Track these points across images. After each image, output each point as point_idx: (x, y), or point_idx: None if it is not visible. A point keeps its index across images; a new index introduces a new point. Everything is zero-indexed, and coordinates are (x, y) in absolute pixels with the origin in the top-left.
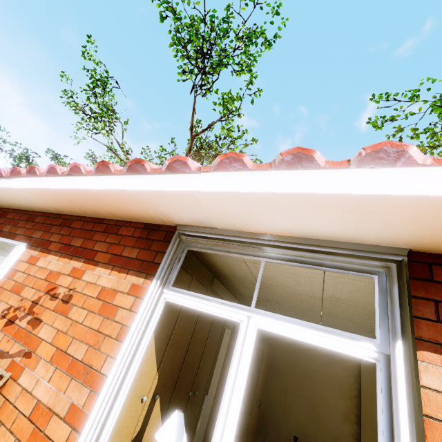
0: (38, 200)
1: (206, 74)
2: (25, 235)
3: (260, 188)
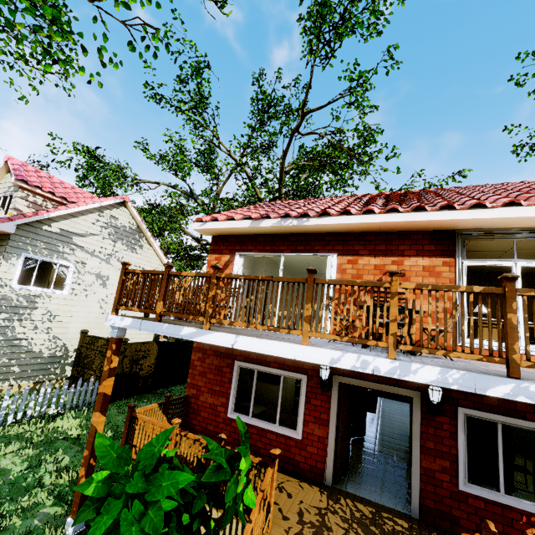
0: (342, 228)
1: (330, 46)
2: (327, 249)
3: (532, 214)
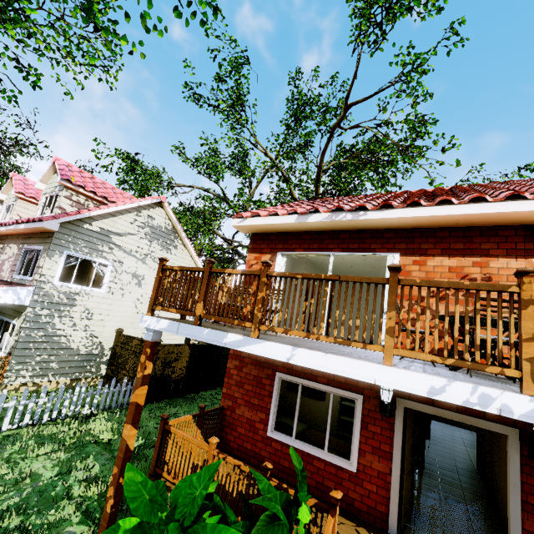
0: (407, 222)
1: (381, 29)
2: (386, 248)
3: None
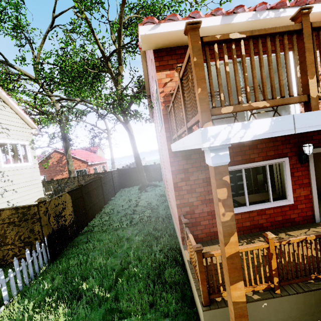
0: None
1: None
2: (282, 48)
3: None
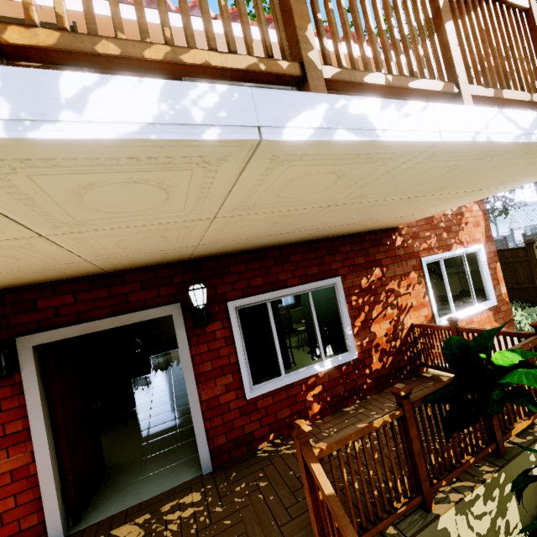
0: None
1: None
2: None
3: (257, 37)
